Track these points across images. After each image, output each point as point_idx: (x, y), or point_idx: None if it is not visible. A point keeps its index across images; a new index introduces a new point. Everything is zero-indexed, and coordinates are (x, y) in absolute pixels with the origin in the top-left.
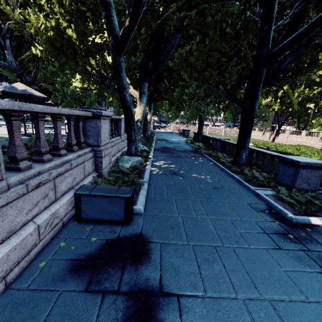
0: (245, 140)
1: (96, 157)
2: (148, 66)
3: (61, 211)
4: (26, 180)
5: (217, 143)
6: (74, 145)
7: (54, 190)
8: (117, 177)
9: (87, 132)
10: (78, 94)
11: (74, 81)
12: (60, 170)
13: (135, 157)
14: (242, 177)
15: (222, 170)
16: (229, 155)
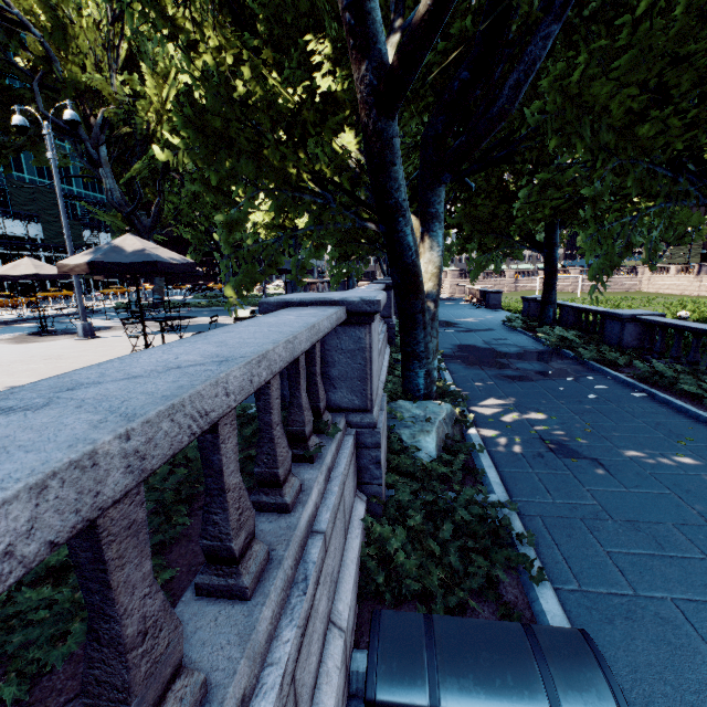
0: None
1: (362, 445)
2: (447, 140)
3: None
4: None
5: (623, 328)
6: (309, 433)
7: None
8: (425, 502)
9: (330, 368)
10: (268, 244)
11: (250, 212)
12: (303, 607)
13: (432, 402)
14: None
15: (705, 425)
16: (679, 361)
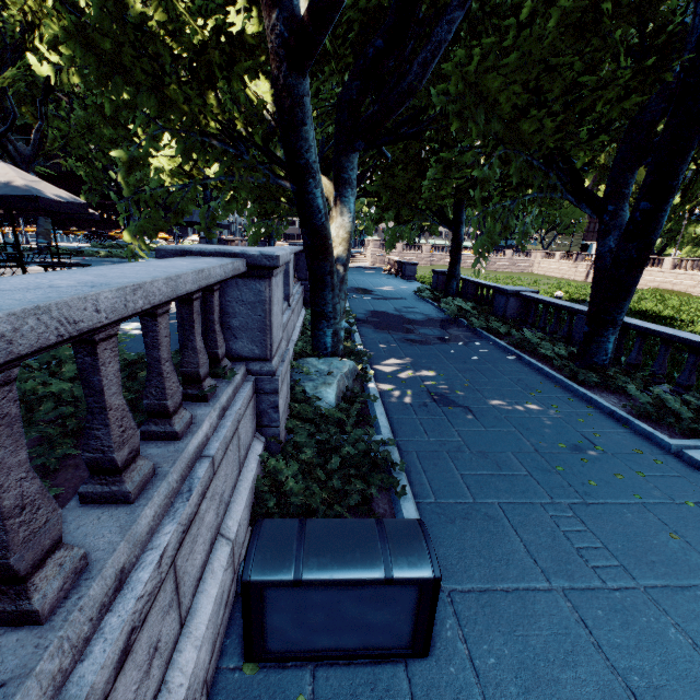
0: (620, 303)
1: (261, 391)
2: (361, 106)
3: (201, 659)
4: (71, 667)
5: (508, 302)
6: (205, 375)
7: (175, 599)
8: (319, 442)
9: (231, 319)
10: (174, 191)
11: (155, 154)
12: (186, 511)
13: (337, 359)
14: (617, 403)
15: (552, 381)
16: (544, 331)
